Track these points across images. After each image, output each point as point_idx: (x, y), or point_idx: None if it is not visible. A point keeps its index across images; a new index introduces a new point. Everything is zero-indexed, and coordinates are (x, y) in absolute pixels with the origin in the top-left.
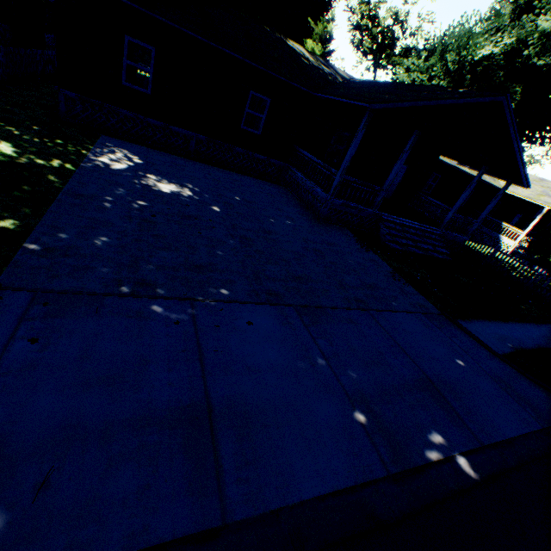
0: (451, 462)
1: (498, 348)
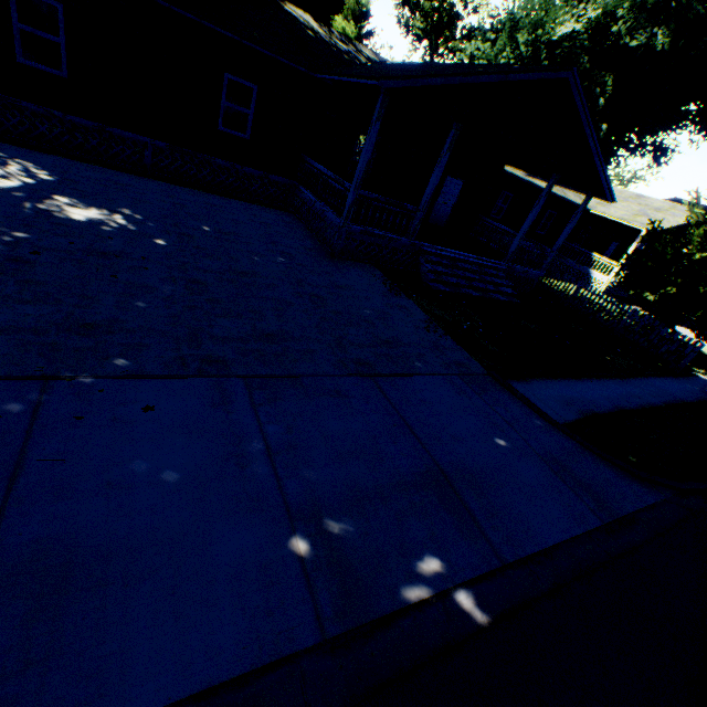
0: (444, 600)
1: (559, 415)
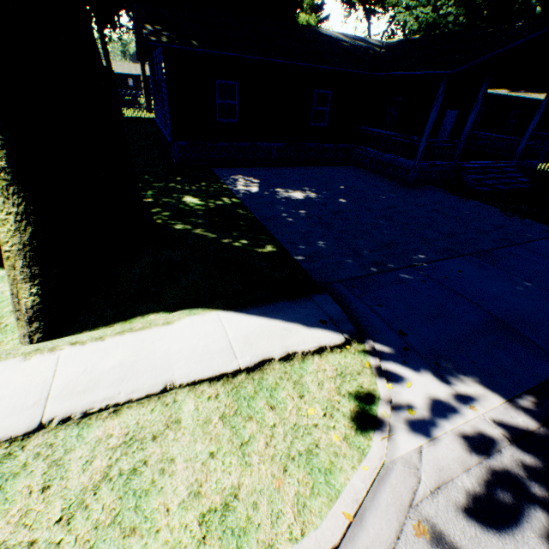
0: None
1: None
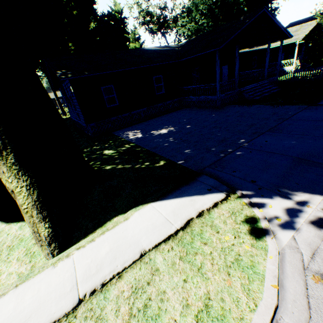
0: None
1: None
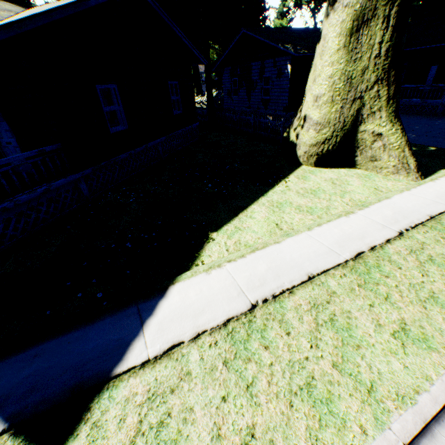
0: None
1: None
